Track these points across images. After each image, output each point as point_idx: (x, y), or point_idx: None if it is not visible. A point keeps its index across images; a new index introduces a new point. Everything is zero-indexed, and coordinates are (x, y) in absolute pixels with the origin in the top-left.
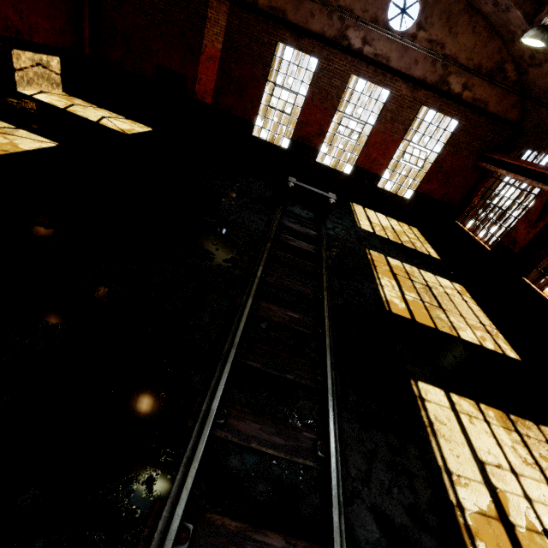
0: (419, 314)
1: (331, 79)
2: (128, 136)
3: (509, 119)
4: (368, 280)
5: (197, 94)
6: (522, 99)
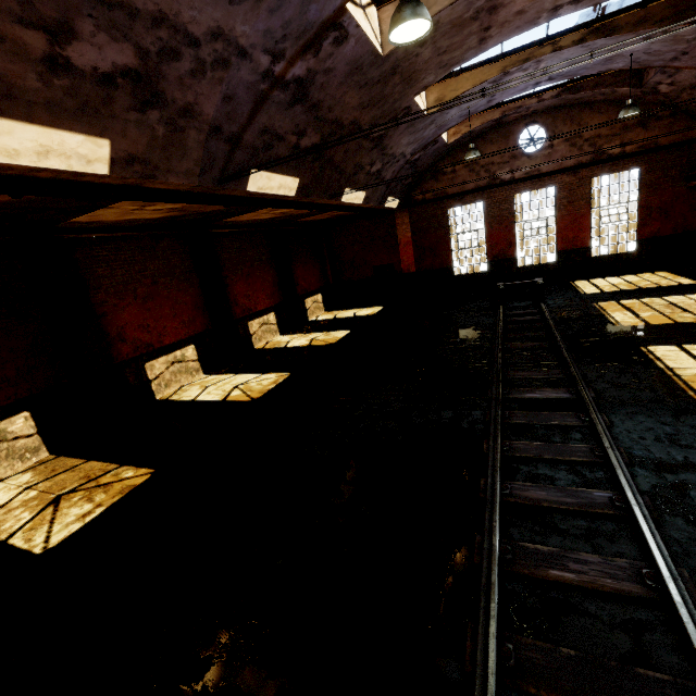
0: (656, 320)
1: (499, 207)
2: (375, 315)
3: (692, 138)
4: (597, 318)
5: (404, 270)
6: (692, 119)
